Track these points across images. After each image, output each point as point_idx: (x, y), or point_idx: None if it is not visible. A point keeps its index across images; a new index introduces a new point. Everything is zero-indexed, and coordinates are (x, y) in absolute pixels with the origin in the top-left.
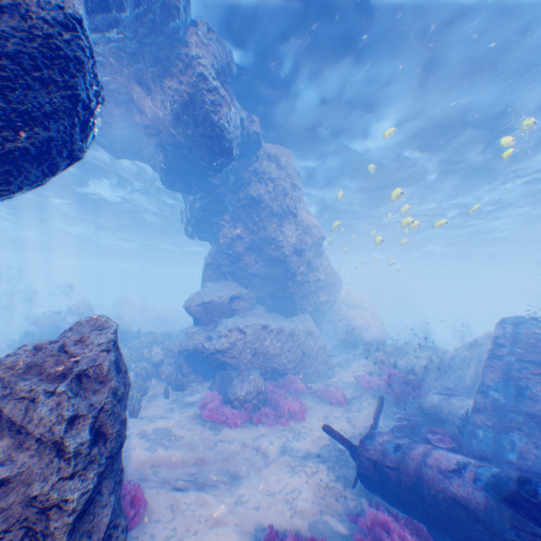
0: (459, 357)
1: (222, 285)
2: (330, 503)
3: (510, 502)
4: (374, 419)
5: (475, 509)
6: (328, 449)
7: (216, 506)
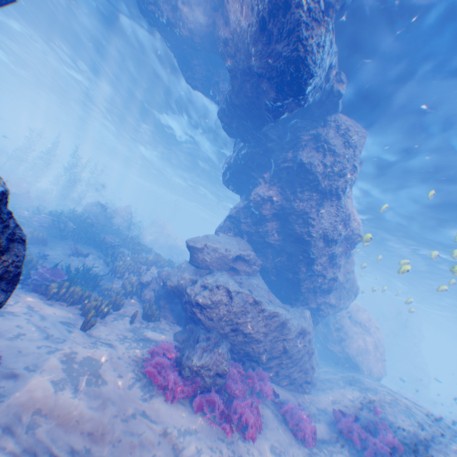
0: None
1: (233, 240)
2: None
3: None
4: None
5: None
6: None
7: None
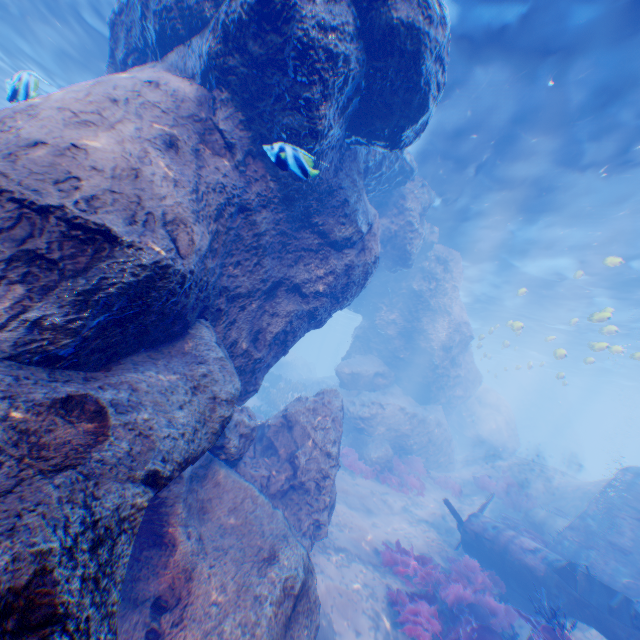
0: (583, 489)
1: (367, 358)
2: (435, 548)
3: (559, 572)
4: (481, 508)
5: (536, 572)
6: (437, 520)
7: (360, 520)
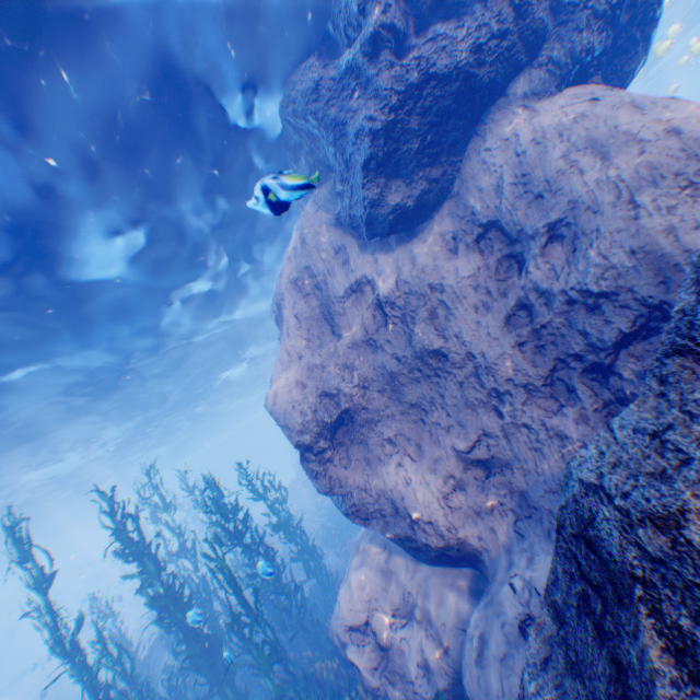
0: None
1: None
2: None
3: None
4: None
5: None
6: None
7: None
